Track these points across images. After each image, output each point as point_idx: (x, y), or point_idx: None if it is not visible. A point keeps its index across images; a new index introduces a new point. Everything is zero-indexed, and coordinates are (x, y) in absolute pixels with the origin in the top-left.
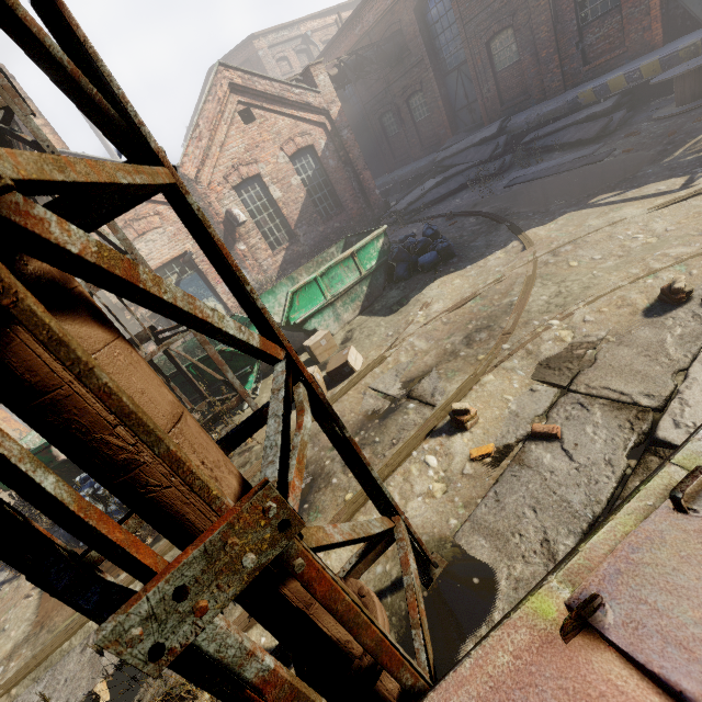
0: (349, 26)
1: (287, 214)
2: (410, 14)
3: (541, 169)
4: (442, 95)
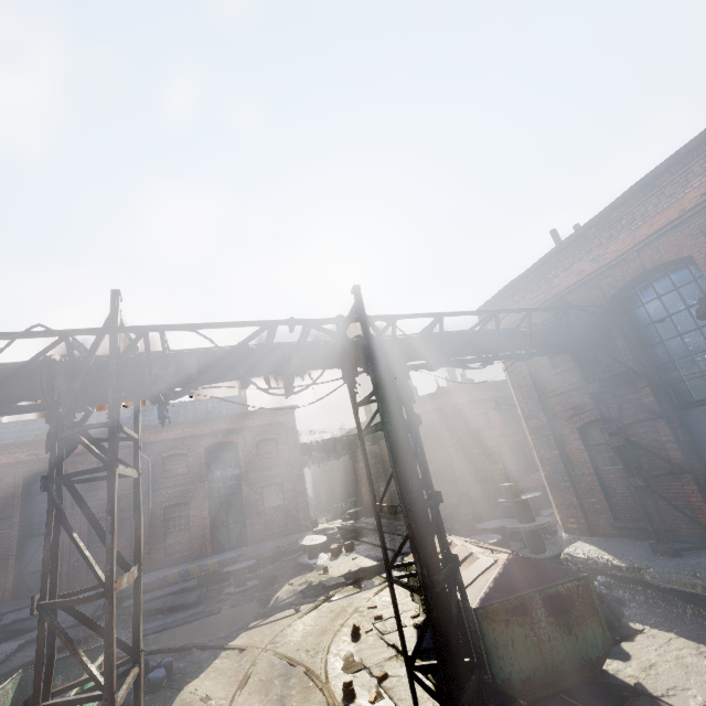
0: None
1: None
2: (19, 479)
3: (162, 623)
4: (18, 555)
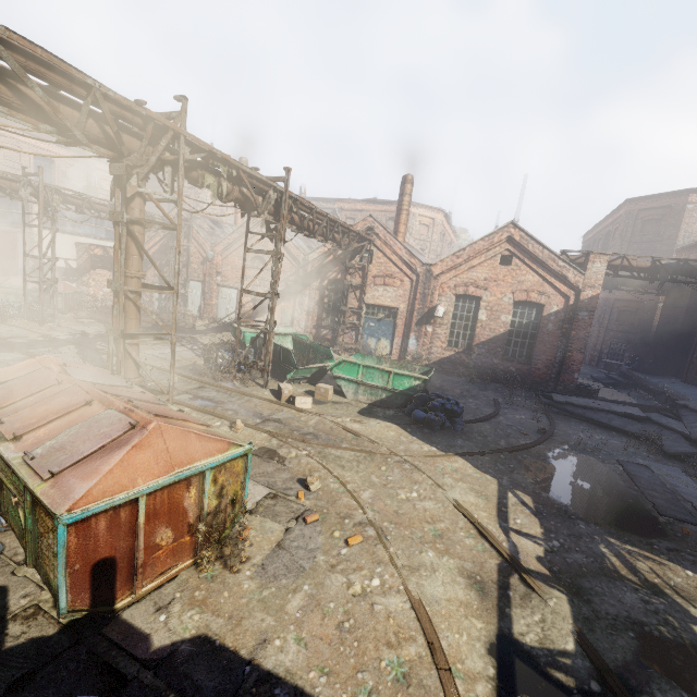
0: None
1: (478, 333)
2: None
3: (670, 482)
4: None
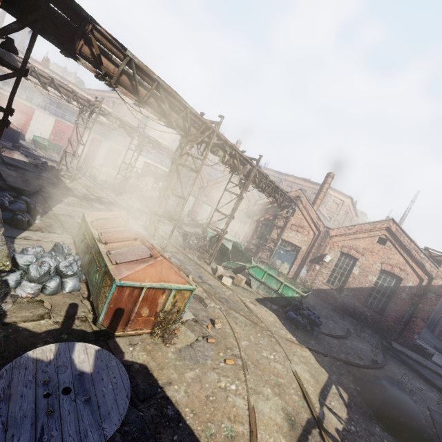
0: None
1: (350, 281)
2: None
3: None
4: None
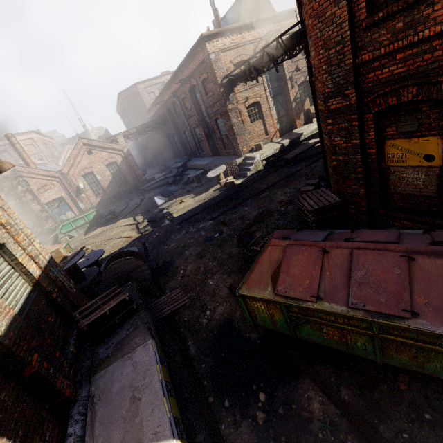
0: (153, 105)
1: (103, 184)
2: (166, 112)
3: (170, 190)
4: (180, 141)
